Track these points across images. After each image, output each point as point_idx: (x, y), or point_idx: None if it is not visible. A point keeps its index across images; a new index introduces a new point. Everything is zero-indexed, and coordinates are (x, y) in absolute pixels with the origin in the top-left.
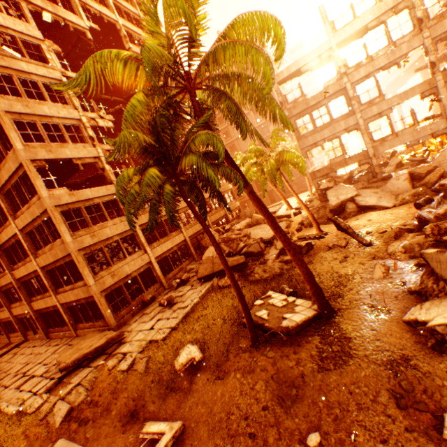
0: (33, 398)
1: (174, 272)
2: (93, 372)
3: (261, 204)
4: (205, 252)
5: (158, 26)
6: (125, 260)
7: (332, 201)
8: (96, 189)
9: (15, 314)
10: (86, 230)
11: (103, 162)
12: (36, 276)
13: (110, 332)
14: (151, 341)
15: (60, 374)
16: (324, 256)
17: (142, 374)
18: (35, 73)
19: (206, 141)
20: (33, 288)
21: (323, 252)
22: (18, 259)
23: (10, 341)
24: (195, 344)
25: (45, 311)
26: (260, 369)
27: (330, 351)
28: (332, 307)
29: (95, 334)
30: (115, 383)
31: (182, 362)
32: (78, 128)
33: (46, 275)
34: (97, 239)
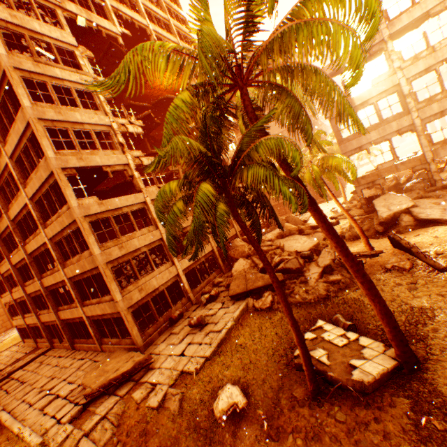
0: (56, 427)
1: (202, 285)
2: (120, 403)
3: (328, 225)
4: (235, 264)
5: (208, 12)
6: (152, 272)
7: (382, 212)
8: (125, 198)
9: (43, 321)
10: (114, 241)
11: (132, 169)
12: (63, 286)
13: (136, 354)
14: (183, 372)
15: (84, 399)
16: (382, 279)
17: (174, 416)
18: (68, 79)
19: (270, 148)
20: (60, 297)
21: (379, 274)
22: (47, 267)
23: (37, 346)
24: (236, 385)
25: (71, 321)
26: (330, 438)
27: (432, 429)
28: (415, 356)
29: (121, 354)
30: (144, 421)
31: (222, 408)
32: (107, 134)
33: (73, 286)
34: (125, 250)
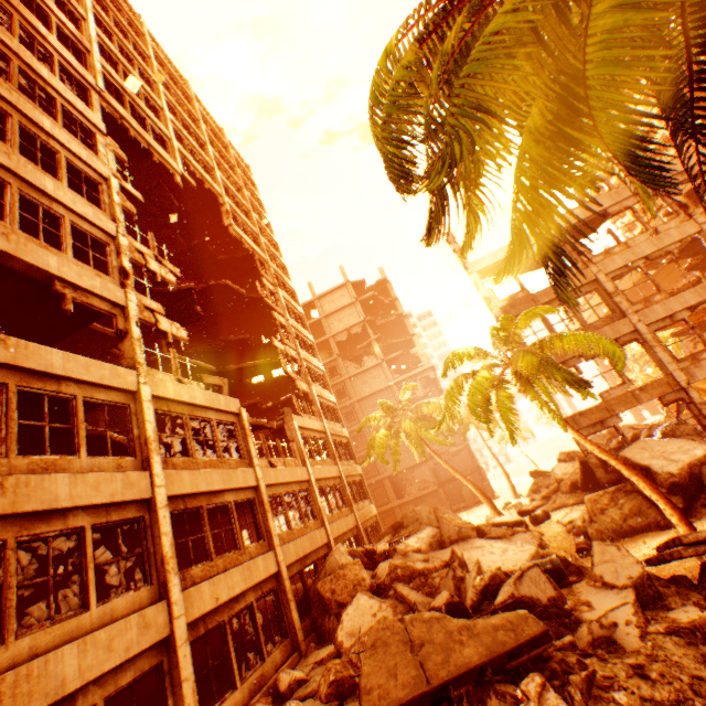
0: None
1: (238, 698)
2: None
3: None
4: (345, 613)
5: None
6: (76, 617)
7: (662, 465)
8: (84, 361)
9: None
10: None
11: (129, 318)
12: None
13: None
14: None
15: None
16: None
17: None
18: (62, 142)
19: None
20: None
21: None
22: None
23: None
24: None
25: None
26: None
27: None
28: None
29: None
30: None
31: None
32: None
33: None
34: (3, 502)
